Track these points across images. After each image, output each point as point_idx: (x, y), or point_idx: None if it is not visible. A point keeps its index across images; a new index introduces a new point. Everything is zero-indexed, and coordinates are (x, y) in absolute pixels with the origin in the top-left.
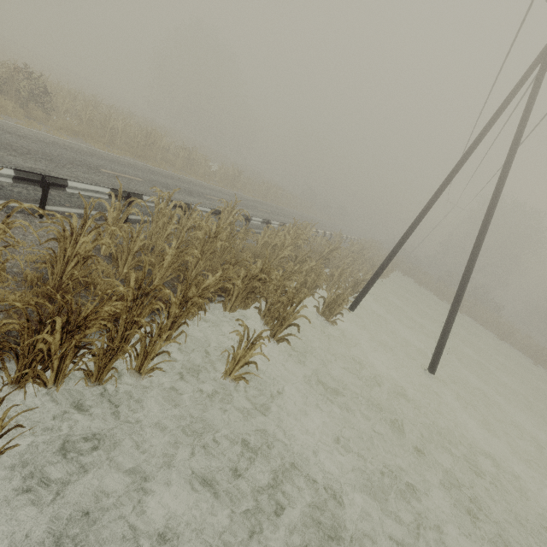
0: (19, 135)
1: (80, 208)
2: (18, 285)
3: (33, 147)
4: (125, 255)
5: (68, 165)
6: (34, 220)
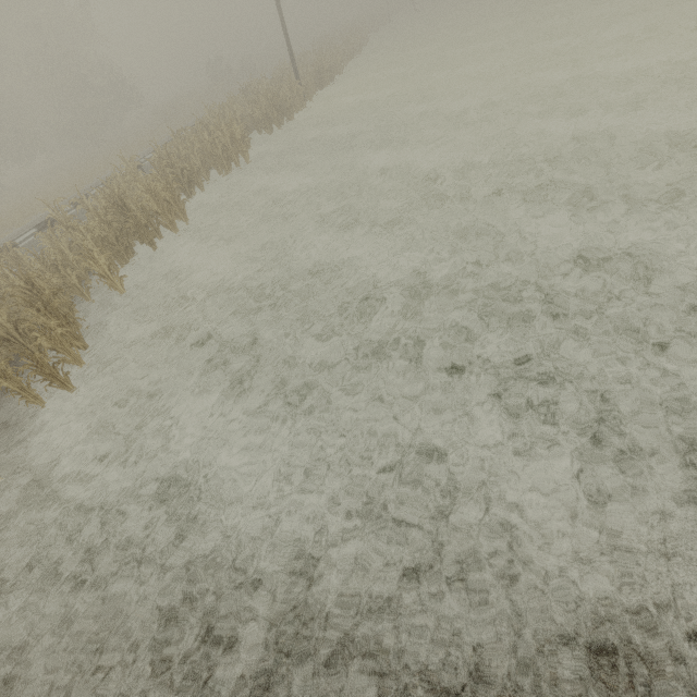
0: None
1: None
2: None
3: None
4: None
5: None
6: None
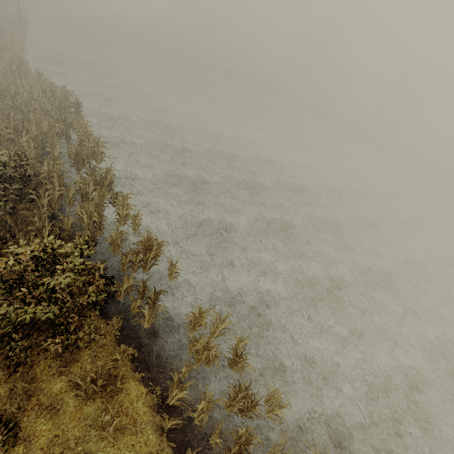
0: None
1: None
2: None
3: None
4: None
5: None
6: None
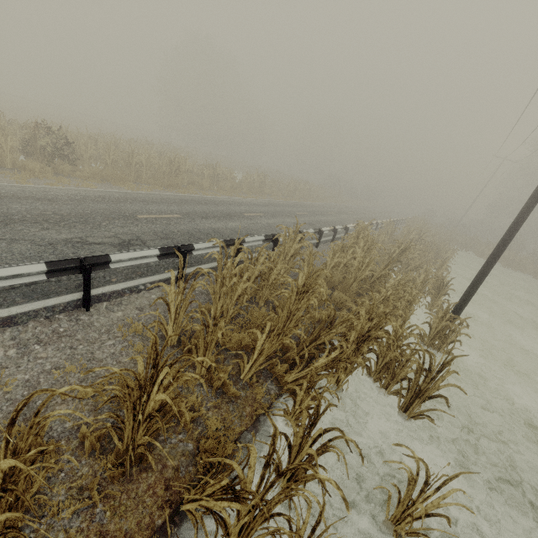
0: (49, 199)
1: (128, 280)
2: (75, 459)
3: (65, 210)
4: (201, 351)
5: (104, 222)
6: (80, 317)
